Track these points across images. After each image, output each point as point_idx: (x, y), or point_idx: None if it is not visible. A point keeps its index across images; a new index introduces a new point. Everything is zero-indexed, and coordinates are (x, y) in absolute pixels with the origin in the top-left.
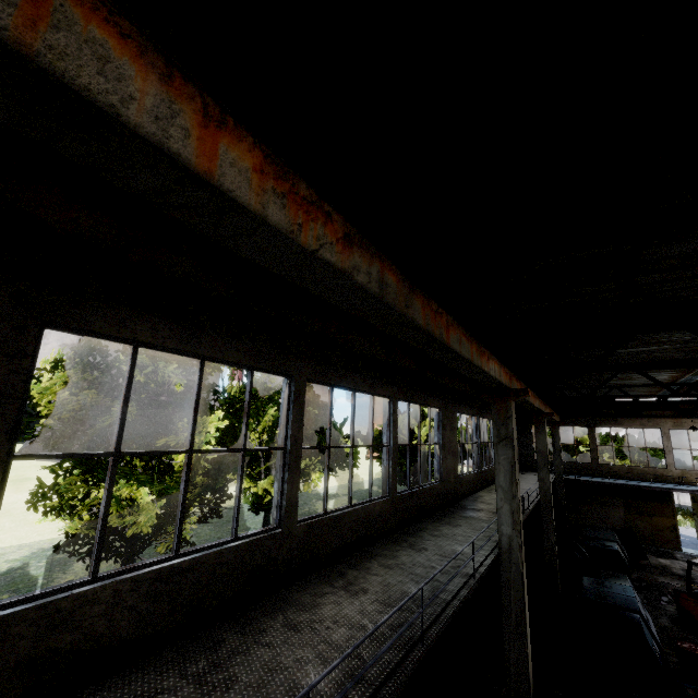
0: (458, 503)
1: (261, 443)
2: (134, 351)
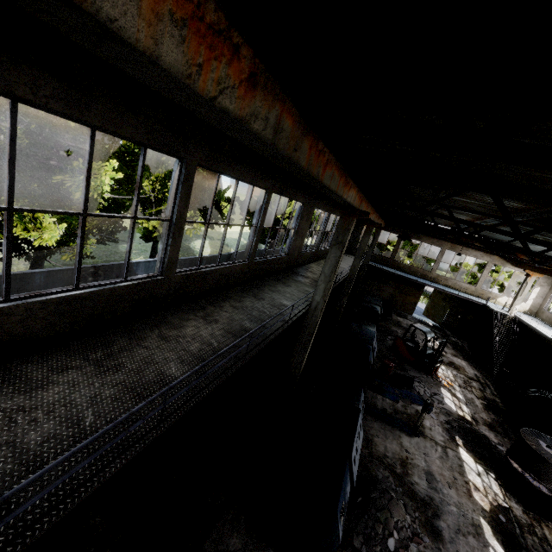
0: (295, 269)
1: (153, 190)
2: (13, 107)
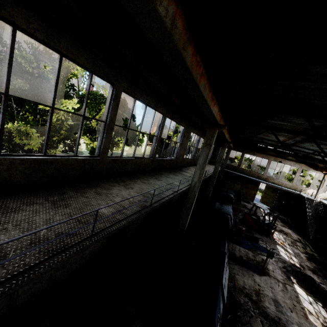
0: (180, 168)
1: (97, 124)
2: (13, 31)
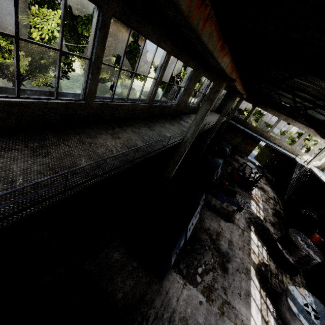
0: (180, 116)
1: None
2: None
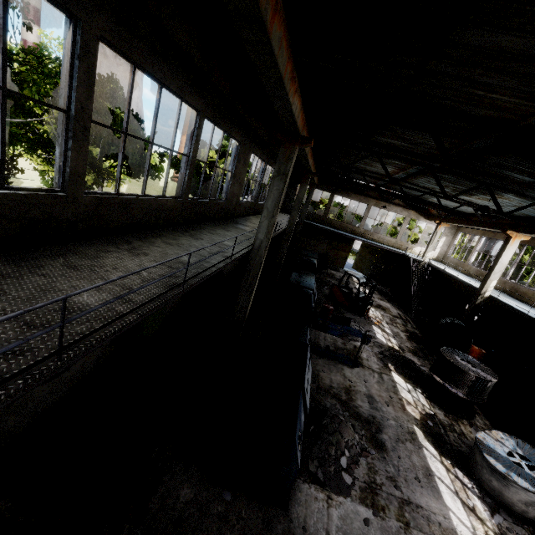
0: (234, 219)
1: None
2: None
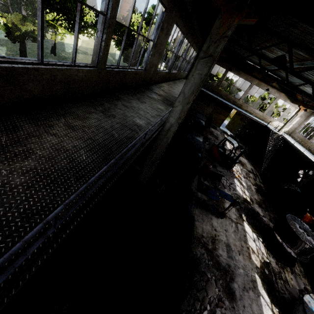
0: (150, 86)
1: None
2: None
